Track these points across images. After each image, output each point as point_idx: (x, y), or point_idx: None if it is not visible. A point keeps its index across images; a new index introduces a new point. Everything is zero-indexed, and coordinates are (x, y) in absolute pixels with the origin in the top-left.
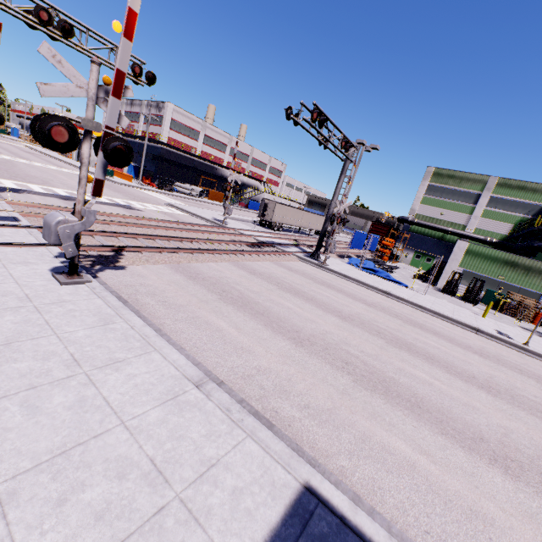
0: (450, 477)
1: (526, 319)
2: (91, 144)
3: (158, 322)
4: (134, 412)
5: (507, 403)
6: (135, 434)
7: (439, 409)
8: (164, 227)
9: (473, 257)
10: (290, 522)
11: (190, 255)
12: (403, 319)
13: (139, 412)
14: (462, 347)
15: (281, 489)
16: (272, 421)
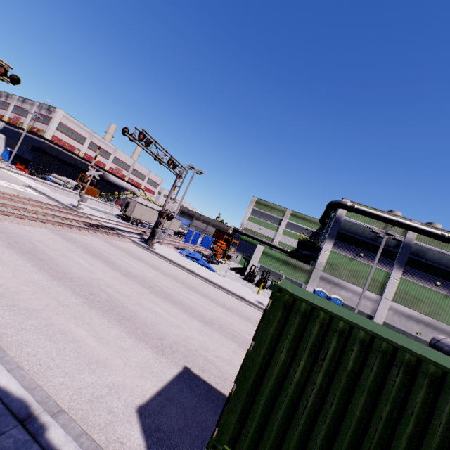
0: (103, 348)
1: None
2: None
3: None
4: None
5: (212, 329)
6: None
7: (145, 323)
8: None
9: (266, 256)
10: None
11: (7, 217)
12: (186, 285)
13: None
14: (217, 304)
15: None
16: None
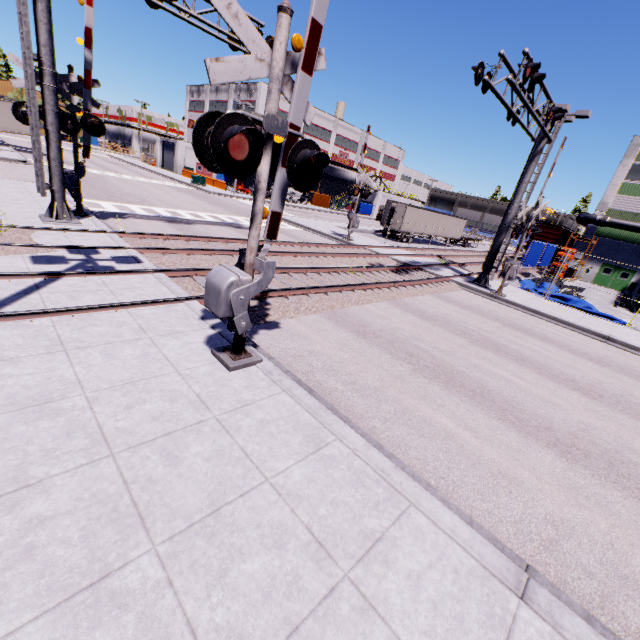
0: None
1: None
2: (270, 157)
3: (366, 426)
4: None
5: None
6: None
7: None
8: (291, 253)
9: None
10: None
11: (340, 295)
12: None
13: None
14: None
15: None
16: None
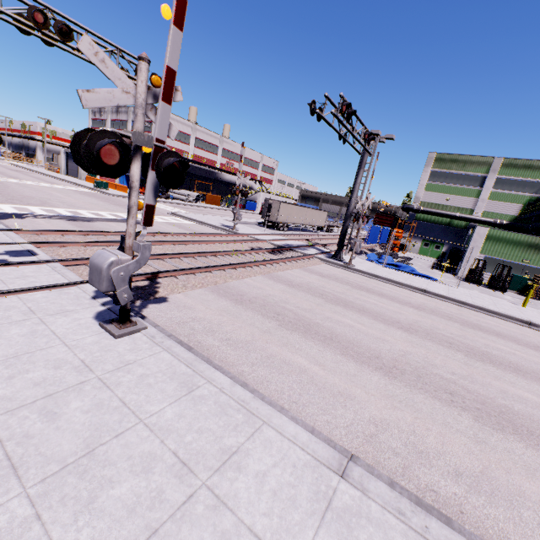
0: None
1: None
2: (140, 163)
3: (236, 371)
4: None
5: None
6: None
7: None
8: (183, 241)
9: (494, 242)
10: None
11: (223, 272)
12: (458, 321)
13: None
14: (532, 348)
15: None
16: (439, 509)
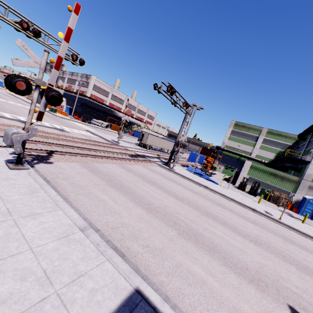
0: (224, 289)
1: (282, 206)
2: (39, 92)
3: (66, 194)
4: (39, 243)
5: (264, 250)
6: (37, 256)
7: (225, 251)
8: (81, 142)
9: (254, 169)
10: (123, 309)
11: (94, 158)
12: (213, 201)
13: (42, 243)
14: (244, 219)
15: (121, 290)
16: (125, 253)
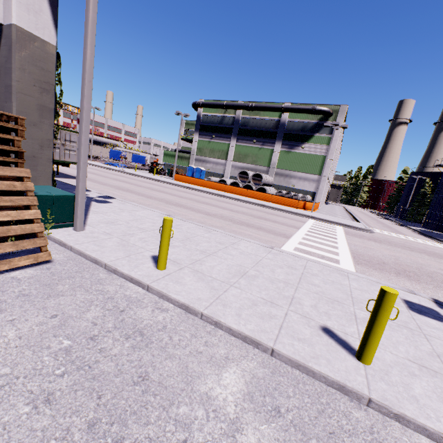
0: None
1: None
2: None
3: None
4: None
5: None
6: None
7: None
8: None
9: (166, 156)
10: None
11: None
12: None
13: None
14: None
15: None
16: None
